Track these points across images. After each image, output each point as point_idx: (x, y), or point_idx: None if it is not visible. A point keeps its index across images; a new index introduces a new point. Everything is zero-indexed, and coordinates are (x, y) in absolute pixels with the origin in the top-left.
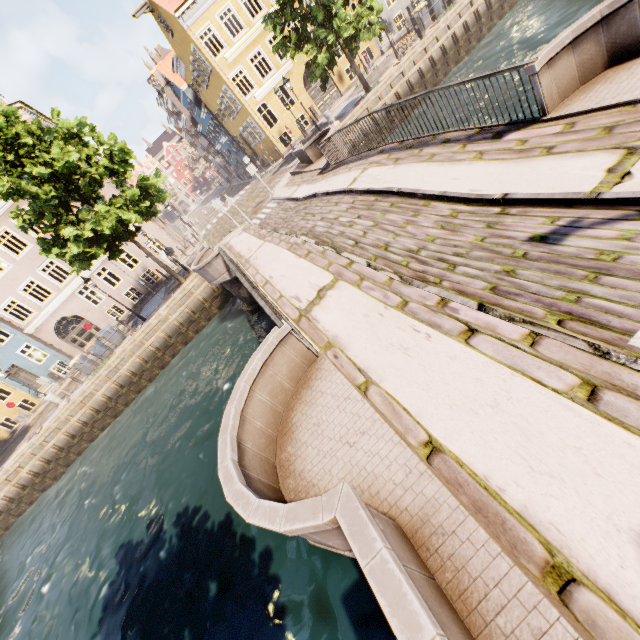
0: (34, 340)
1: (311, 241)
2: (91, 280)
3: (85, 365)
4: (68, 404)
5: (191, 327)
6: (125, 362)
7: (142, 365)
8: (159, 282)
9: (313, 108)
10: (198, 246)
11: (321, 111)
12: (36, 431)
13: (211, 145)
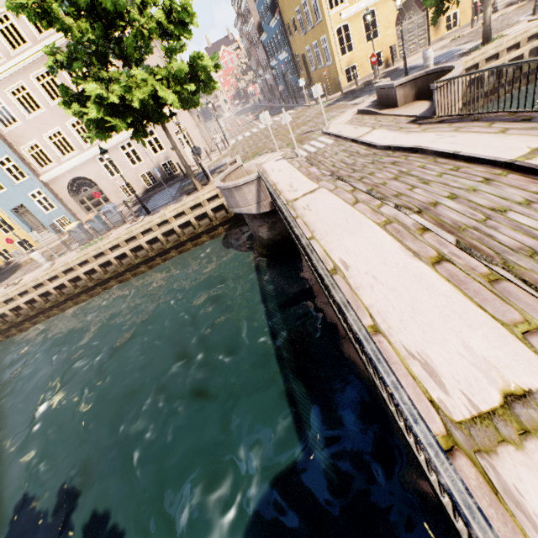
0: (46, 189)
1: (444, 235)
2: (108, 153)
3: (79, 234)
4: (49, 269)
5: (191, 238)
6: (116, 249)
7: (131, 258)
8: (176, 176)
9: (395, 48)
10: (229, 157)
11: (400, 55)
12: (17, 279)
13: (267, 59)
